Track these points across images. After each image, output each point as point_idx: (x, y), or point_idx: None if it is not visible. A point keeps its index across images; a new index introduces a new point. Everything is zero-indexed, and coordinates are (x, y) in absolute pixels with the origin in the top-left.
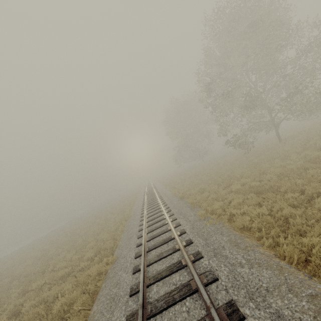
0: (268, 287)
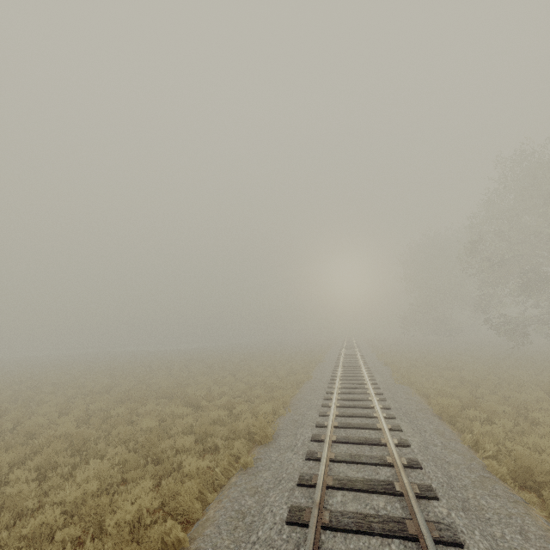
0: (407, 403)
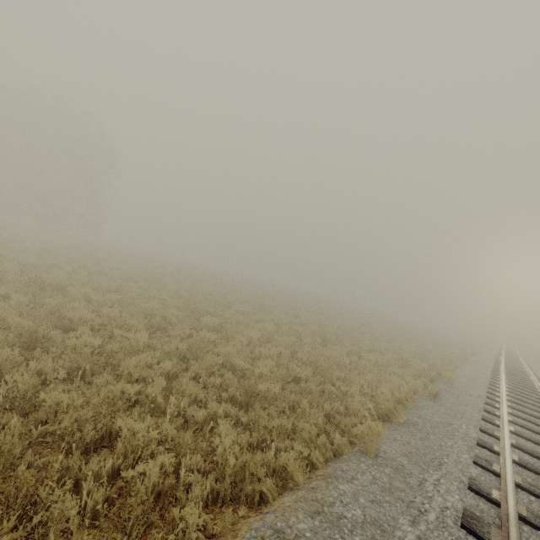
0: None
